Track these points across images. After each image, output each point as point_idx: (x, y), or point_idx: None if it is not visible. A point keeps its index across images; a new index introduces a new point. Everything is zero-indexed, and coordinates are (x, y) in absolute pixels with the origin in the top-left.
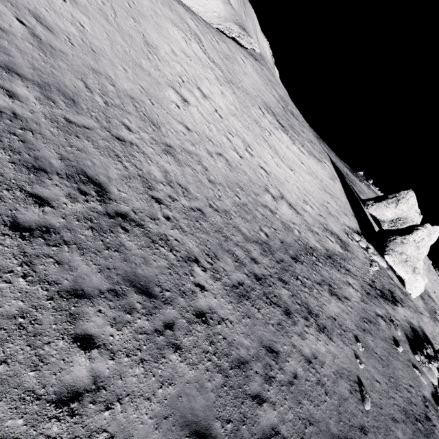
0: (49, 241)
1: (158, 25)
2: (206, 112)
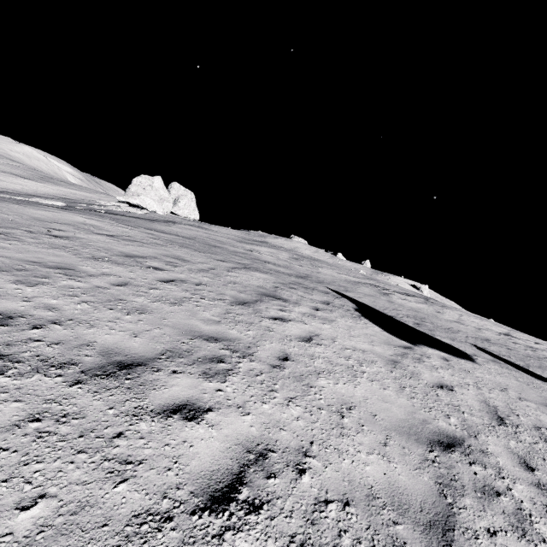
0: None
1: None
2: None
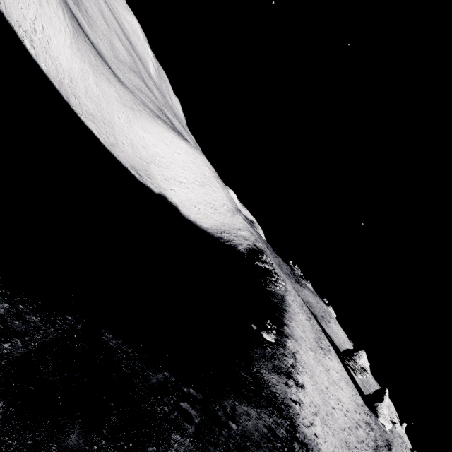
0: None
1: (312, 367)
2: (335, 403)
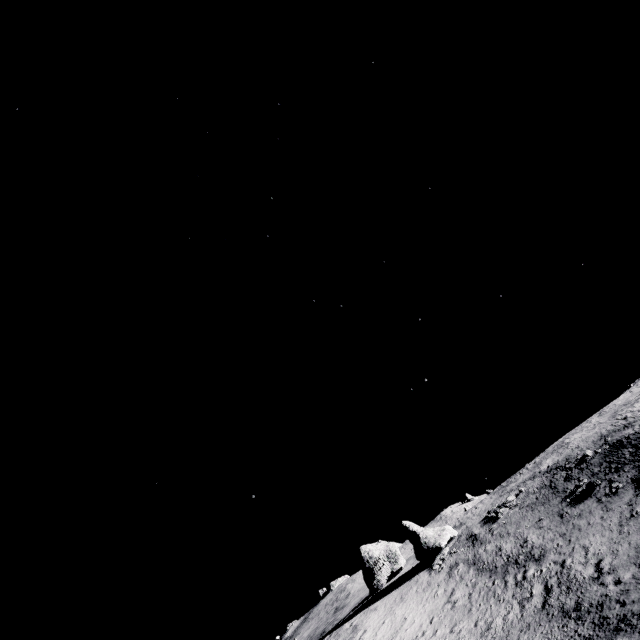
0: (573, 577)
1: None
2: None
